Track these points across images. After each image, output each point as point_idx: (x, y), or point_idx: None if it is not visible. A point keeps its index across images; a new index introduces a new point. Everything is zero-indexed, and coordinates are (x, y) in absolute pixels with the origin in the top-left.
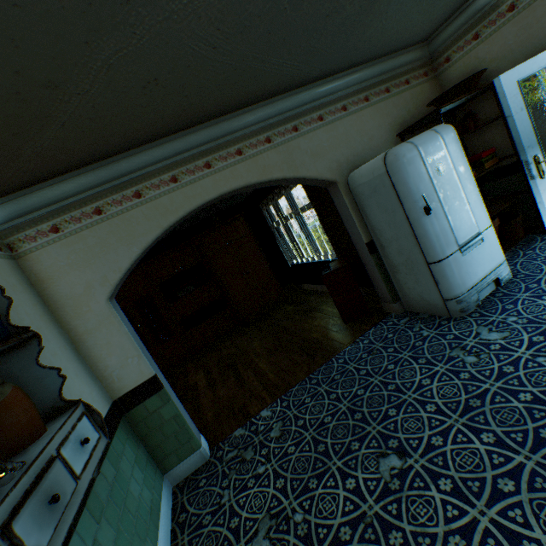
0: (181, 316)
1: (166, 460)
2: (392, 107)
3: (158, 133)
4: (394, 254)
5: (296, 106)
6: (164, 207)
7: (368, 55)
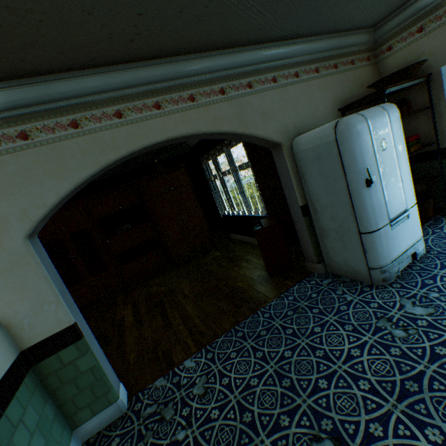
0: (116, 251)
1: (78, 414)
2: (338, 83)
3: (104, 57)
4: (327, 220)
5: (253, 62)
6: (104, 143)
7: (326, 26)
